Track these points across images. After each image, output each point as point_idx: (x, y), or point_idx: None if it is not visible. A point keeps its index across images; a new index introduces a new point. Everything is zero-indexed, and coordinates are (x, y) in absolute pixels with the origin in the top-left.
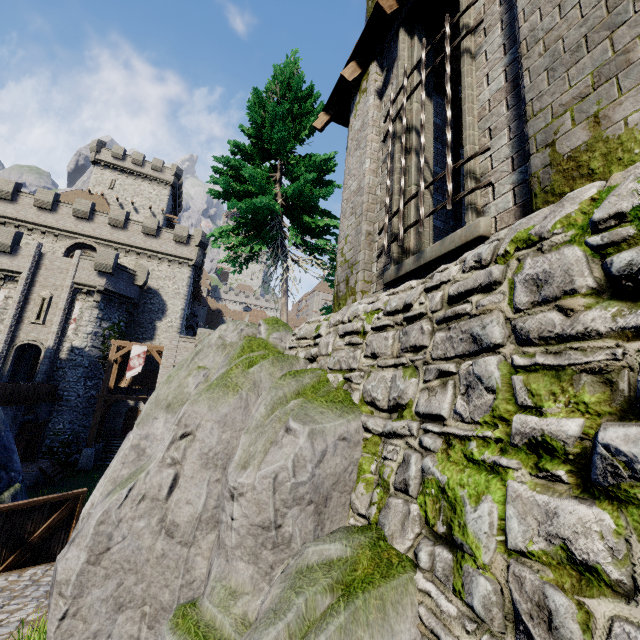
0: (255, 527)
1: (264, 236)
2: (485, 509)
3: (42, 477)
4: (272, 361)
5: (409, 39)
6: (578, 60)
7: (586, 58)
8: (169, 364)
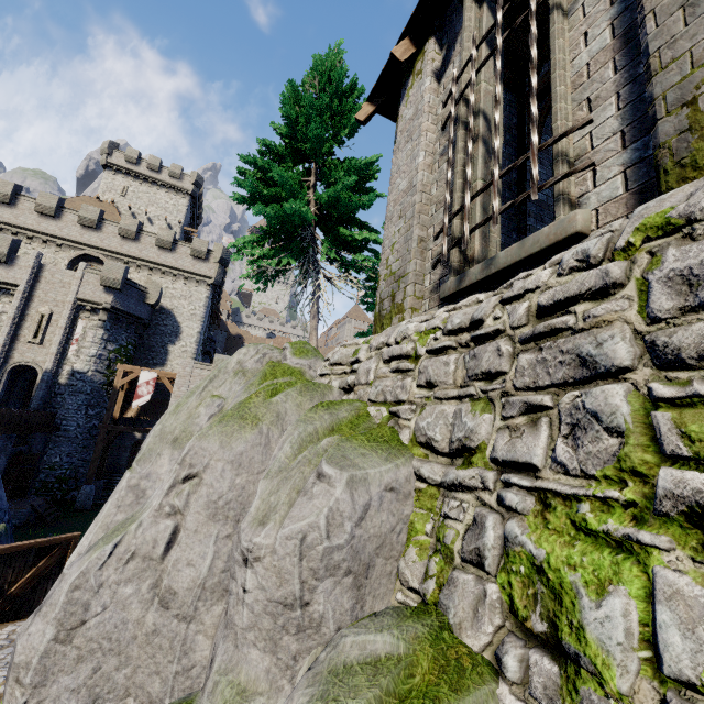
0: (274, 604)
1: (293, 248)
2: (616, 607)
3: (34, 516)
4: (300, 389)
5: (477, 7)
6: None
7: None
8: (181, 393)
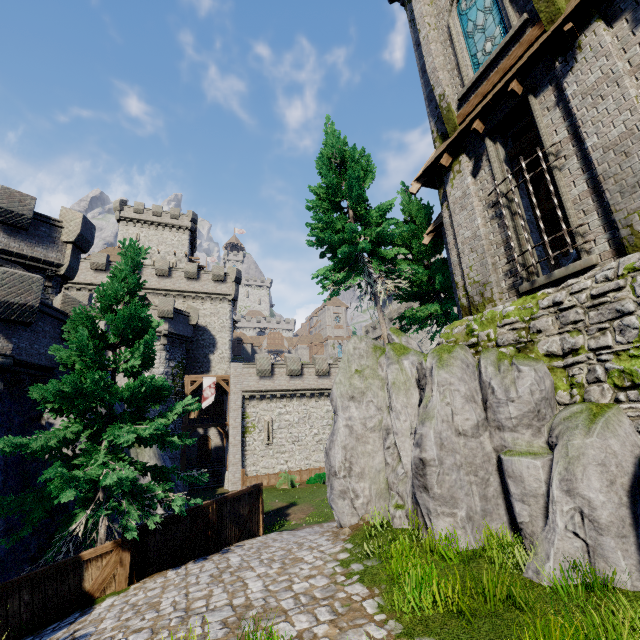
0: (526, 413)
1: (357, 269)
2: None
3: None
4: (459, 348)
5: (493, 144)
6: (636, 192)
7: (639, 192)
8: (238, 390)
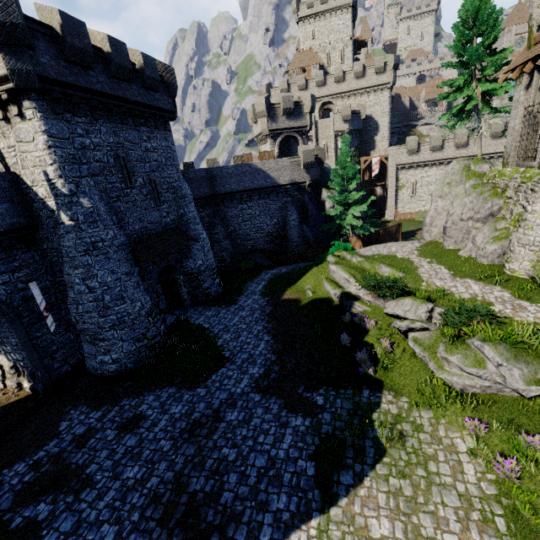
0: (481, 217)
1: (468, 114)
2: (514, 211)
3: None
4: (481, 187)
5: (538, 75)
6: None
7: None
8: (393, 164)
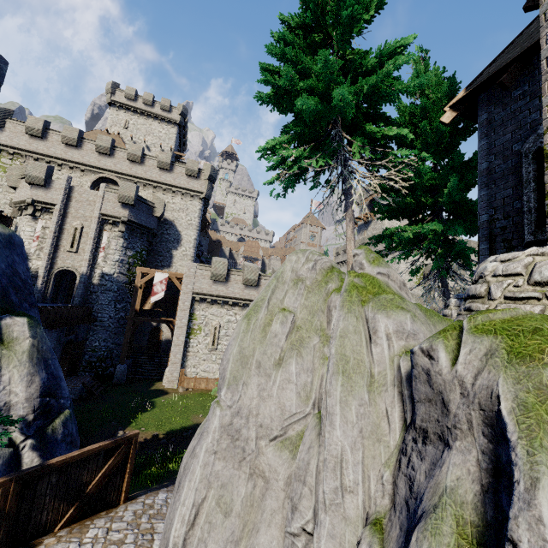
0: None
1: (327, 148)
2: None
3: (85, 390)
4: None
5: None
6: None
7: None
8: (188, 290)
